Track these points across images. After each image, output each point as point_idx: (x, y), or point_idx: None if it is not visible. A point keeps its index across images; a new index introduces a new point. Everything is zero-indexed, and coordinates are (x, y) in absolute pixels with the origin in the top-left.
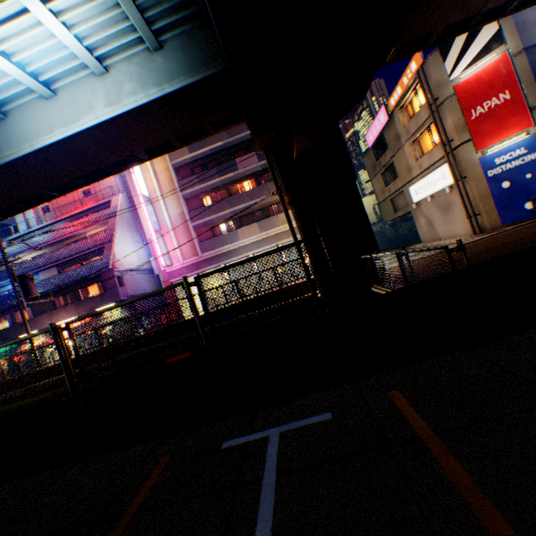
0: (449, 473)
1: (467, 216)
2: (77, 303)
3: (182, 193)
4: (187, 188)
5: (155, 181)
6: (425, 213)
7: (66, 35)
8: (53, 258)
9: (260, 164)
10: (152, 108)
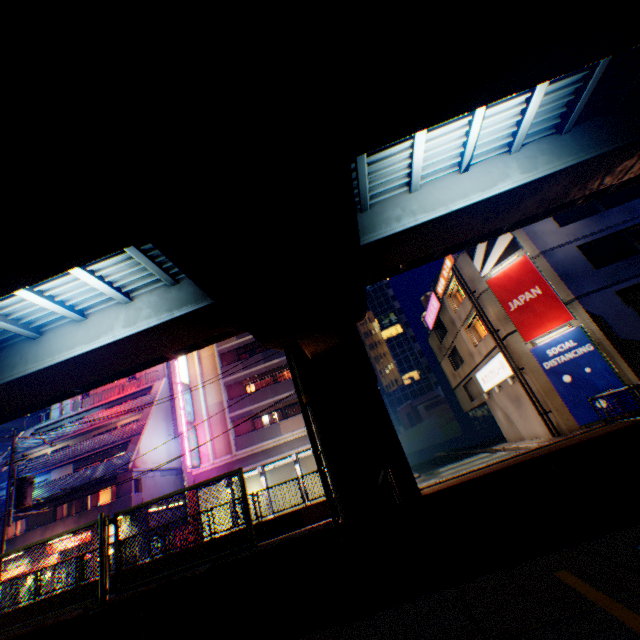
0: None
1: (538, 412)
2: (80, 513)
3: (224, 380)
4: (216, 380)
5: (198, 366)
6: (499, 404)
7: (99, 283)
8: (73, 451)
9: None
10: (163, 327)
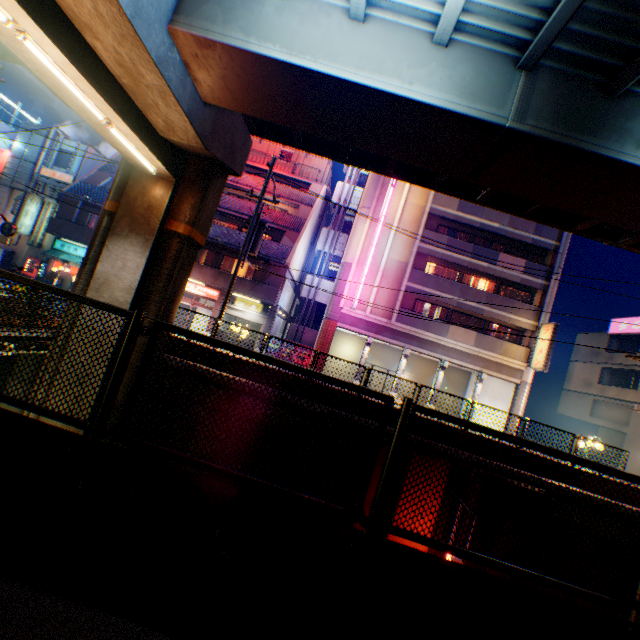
0: None
1: None
2: (219, 271)
3: (418, 243)
4: (525, 272)
5: (400, 209)
6: None
7: None
8: None
9: (522, 277)
10: None
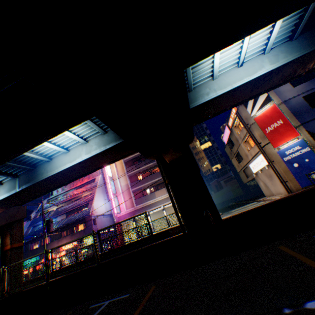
0: (136, 311)
1: (281, 182)
2: (72, 234)
3: (127, 174)
4: (125, 175)
5: (115, 168)
6: (261, 179)
7: (74, 136)
8: (65, 208)
9: None
10: (102, 153)
